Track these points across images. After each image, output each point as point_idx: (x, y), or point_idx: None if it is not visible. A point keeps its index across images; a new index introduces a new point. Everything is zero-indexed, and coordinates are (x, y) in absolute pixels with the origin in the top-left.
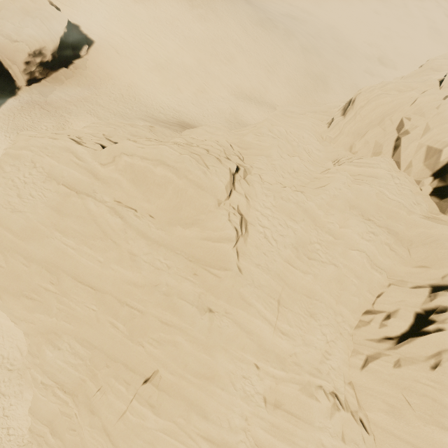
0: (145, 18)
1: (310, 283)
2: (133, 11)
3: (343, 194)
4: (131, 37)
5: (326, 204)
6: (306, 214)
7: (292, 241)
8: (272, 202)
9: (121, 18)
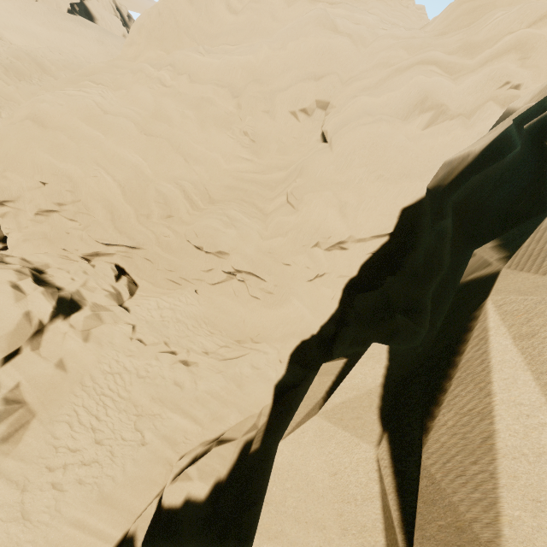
0: (45, 37)
1: (11, 91)
2: (34, 30)
3: (81, 64)
4: (23, 43)
5: (63, 66)
6: (35, 62)
7: (4, 63)
8: (5, 49)
9: (18, 31)
